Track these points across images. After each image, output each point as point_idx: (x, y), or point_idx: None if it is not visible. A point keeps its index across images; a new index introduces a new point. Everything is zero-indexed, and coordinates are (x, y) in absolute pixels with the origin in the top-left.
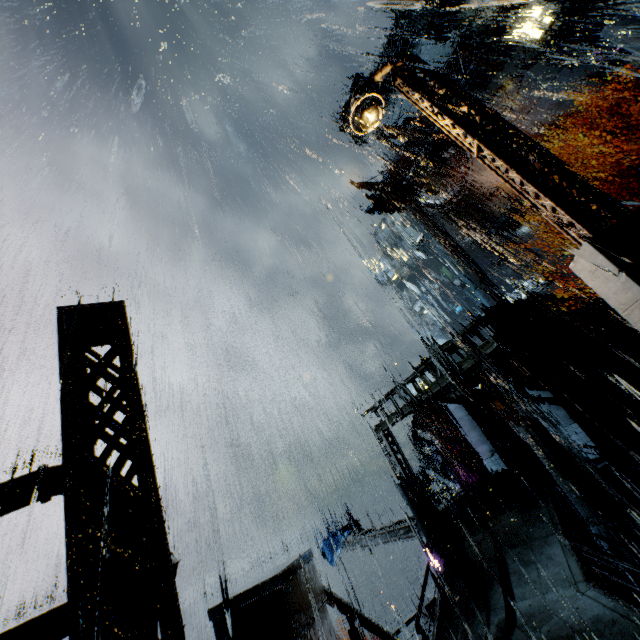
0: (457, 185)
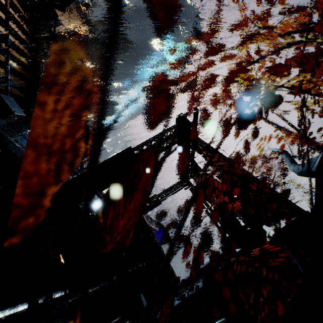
0: None
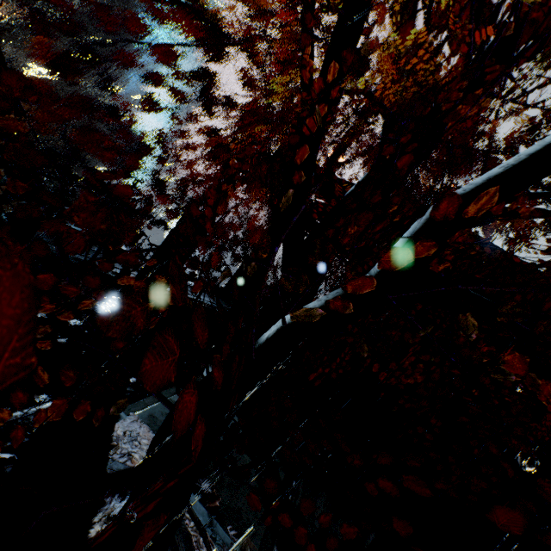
0: None
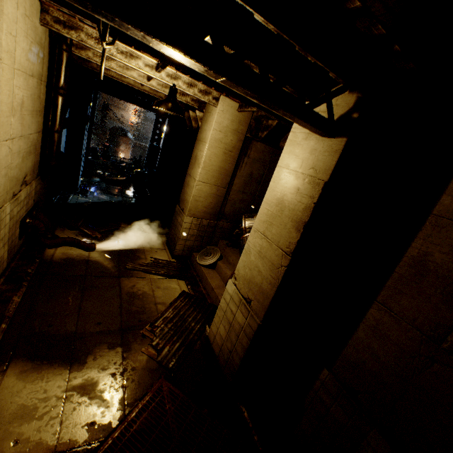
0: None
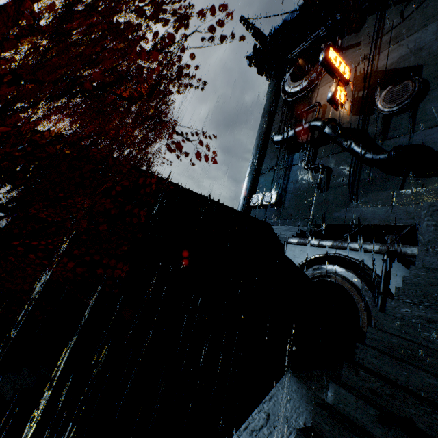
0: (306, 82)
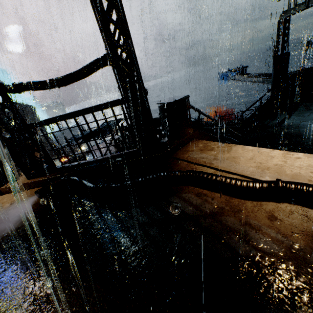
0: None
